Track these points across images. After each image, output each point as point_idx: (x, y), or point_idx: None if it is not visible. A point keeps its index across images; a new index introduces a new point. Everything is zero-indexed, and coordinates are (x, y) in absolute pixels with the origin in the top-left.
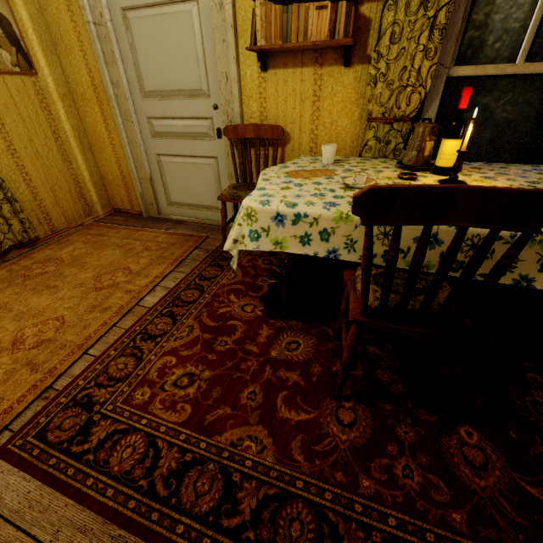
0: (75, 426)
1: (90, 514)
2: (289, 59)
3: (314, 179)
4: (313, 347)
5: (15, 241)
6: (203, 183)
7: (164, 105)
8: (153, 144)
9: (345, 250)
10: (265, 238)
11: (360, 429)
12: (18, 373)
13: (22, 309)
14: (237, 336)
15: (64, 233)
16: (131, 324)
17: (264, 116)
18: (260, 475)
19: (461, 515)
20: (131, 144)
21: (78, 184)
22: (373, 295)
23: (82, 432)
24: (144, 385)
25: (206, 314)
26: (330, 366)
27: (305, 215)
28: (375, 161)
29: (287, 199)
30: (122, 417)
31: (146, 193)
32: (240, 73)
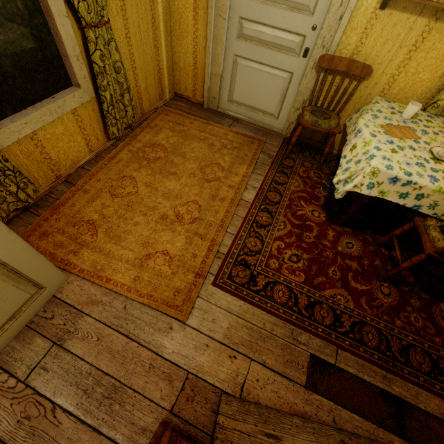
0: (246, 276)
1: (275, 319)
2: (411, 4)
3: (407, 141)
4: (361, 248)
5: (127, 124)
6: (269, 92)
7: (262, 10)
8: (235, 45)
9: (427, 208)
10: (376, 188)
11: (393, 298)
12: (194, 239)
13: (164, 190)
14: (314, 233)
15: (147, 116)
16: (244, 214)
17: (357, 50)
18: (349, 312)
19: (439, 339)
20: (215, 40)
21: (159, 70)
22: (443, 242)
23: (252, 280)
24: (272, 258)
25: (290, 214)
26: (373, 261)
27: (414, 183)
28: (438, 121)
29: (402, 167)
30: (269, 275)
31: (212, 88)
32: (357, 3)
